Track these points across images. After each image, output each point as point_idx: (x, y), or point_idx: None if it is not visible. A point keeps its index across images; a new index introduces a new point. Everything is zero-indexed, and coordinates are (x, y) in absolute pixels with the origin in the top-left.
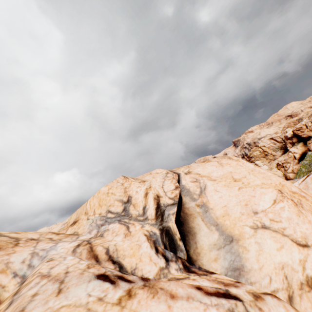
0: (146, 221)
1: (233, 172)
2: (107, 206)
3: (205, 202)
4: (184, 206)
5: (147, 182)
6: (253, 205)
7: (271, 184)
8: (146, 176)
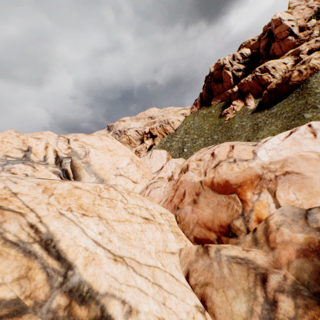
0: (48, 165)
1: (109, 145)
2: (4, 152)
3: (89, 161)
4: (73, 162)
5: (44, 139)
6: (117, 165)
7: (129, 155)
8: (37, 135)
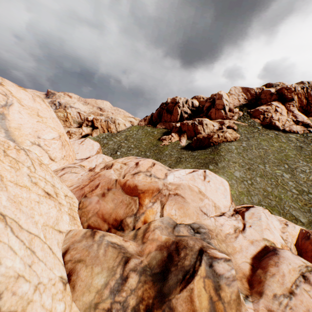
0: None
1: (41, 110)
2: None
3: (6, 114)
4: None
5: None
6: (40, 134)
7: (59, 131)
8: None
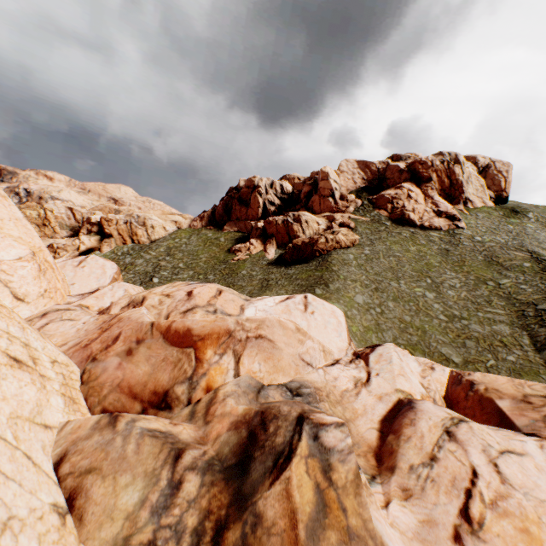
0: None
1: None
2: None
3: None
4: None
5: None
6: None
7: (30, 243)
8: None
